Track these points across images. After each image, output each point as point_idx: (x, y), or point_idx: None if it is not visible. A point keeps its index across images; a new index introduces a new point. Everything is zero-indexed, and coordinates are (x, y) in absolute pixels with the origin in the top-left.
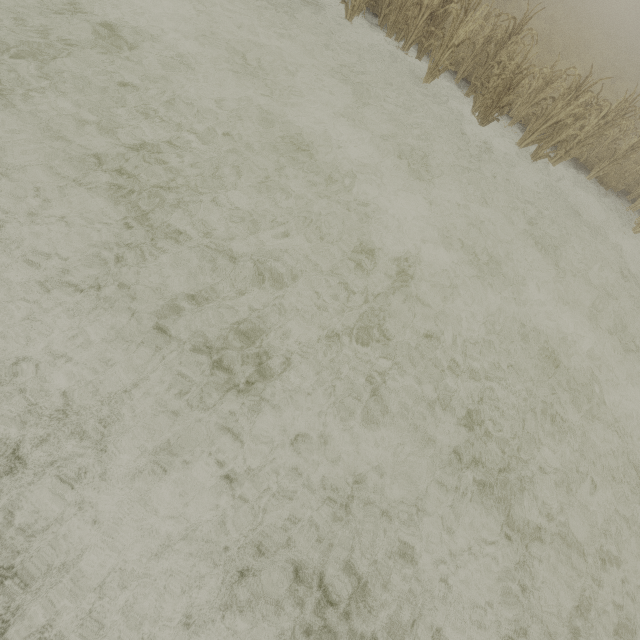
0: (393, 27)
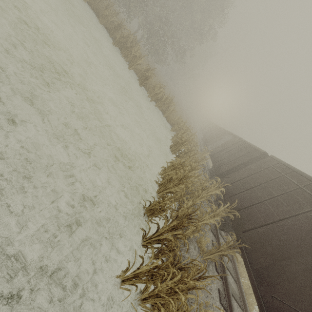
0: (124, 55)
